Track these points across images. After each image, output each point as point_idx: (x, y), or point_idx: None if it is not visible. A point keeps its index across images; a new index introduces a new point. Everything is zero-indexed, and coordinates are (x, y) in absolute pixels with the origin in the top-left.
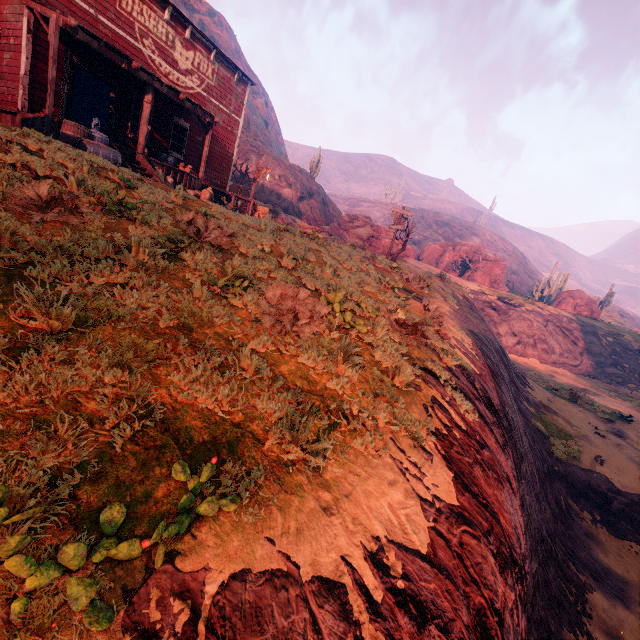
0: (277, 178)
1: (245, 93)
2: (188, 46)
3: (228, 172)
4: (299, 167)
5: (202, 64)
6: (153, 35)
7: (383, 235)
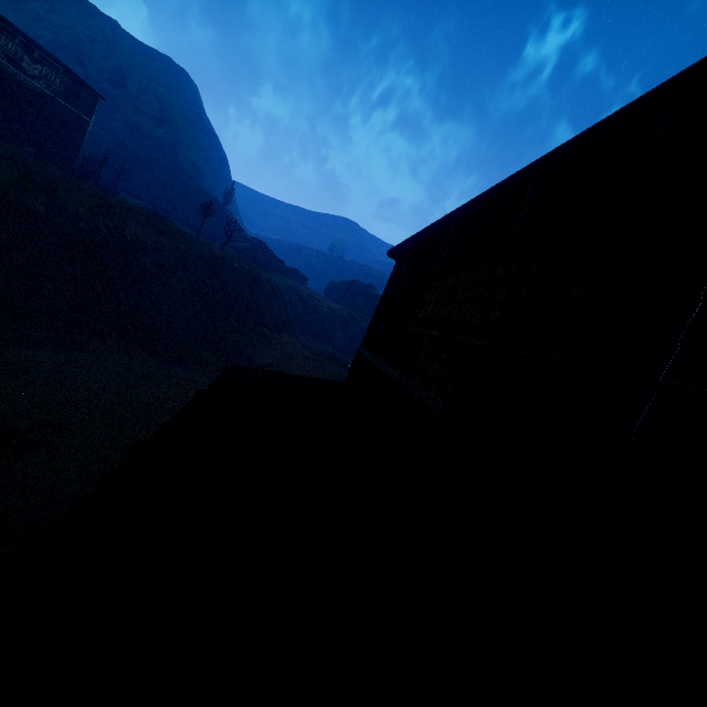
0: (177, 194)
1: (96, 104)
2: (37, 62)
3: (77, 154)
4: (206, 191)
5: (50, 75)
6: (4, 49)
7: (258, 250)
